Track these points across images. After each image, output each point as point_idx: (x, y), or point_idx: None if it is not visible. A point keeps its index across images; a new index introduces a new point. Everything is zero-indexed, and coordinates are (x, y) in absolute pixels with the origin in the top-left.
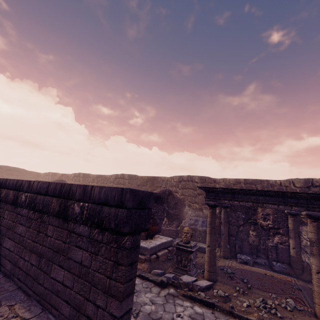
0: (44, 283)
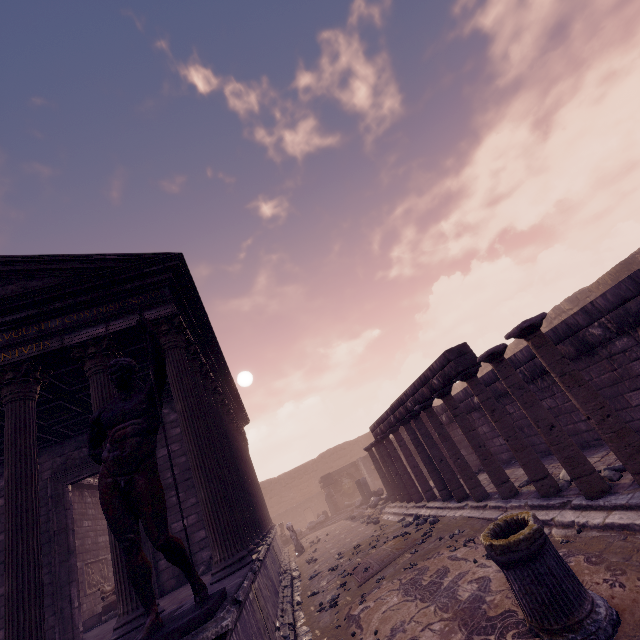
0: (633, 416)
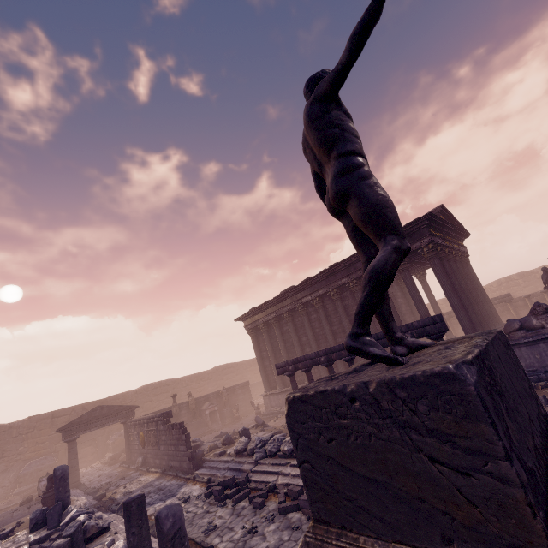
0: None
